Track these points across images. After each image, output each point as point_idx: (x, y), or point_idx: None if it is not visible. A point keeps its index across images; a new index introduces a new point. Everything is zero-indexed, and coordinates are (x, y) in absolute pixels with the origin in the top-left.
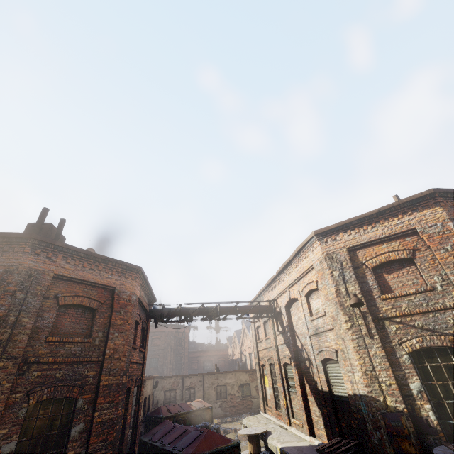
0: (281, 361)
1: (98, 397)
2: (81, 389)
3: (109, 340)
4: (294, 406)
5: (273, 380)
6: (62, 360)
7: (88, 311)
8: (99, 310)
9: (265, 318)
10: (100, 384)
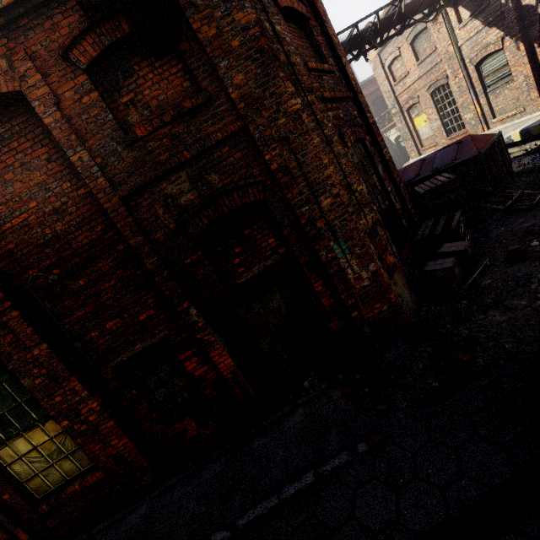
0: (473, 62)
1: (376, 136)
2: (362, 130)
3: (345, 67)
4: (497, 104)
5: (439, 109)
6: (334, 96)
7: (299, 28)
8: (310, 23)
9: (419, 27)
10: (369, 122)
